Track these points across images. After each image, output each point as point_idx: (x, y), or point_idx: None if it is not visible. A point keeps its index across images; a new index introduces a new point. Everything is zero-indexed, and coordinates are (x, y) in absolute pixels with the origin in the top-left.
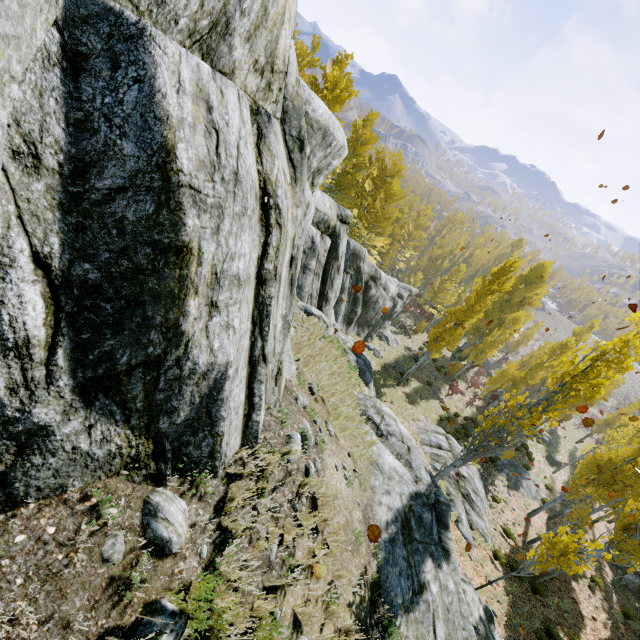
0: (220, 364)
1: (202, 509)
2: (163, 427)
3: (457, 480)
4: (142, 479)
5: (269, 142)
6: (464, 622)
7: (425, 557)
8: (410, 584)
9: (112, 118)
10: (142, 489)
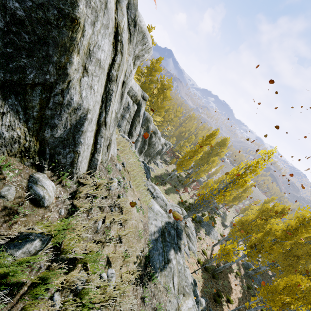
0: (84, 108)
1: (63, 192)
2: (47, 136)
3: (184, 227)
4: (30, 164)
5: (122, 6)
6: (186, 279)
7: (171, 248)
8: (163, 259)
9: None
10: (29, 170)
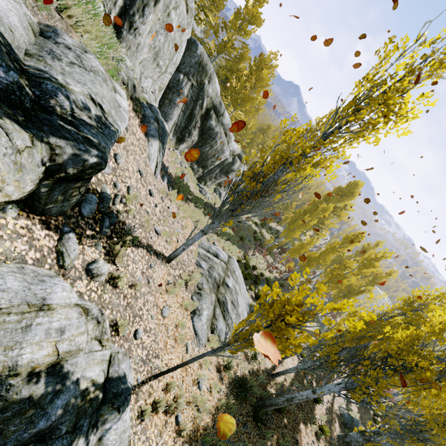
0: None
1: None
2: None
3: (218, 284)
4: None
5: None
6: None
7: None
8: None
9: None
10: None
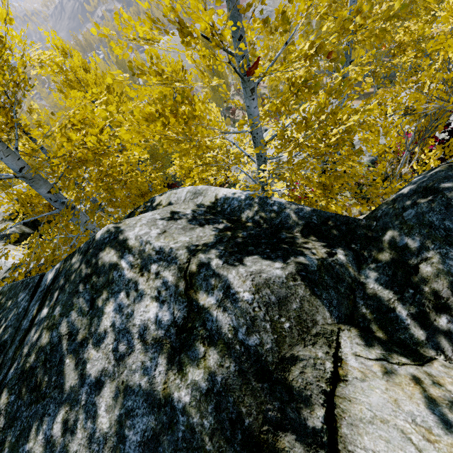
0: None
1: None
2: None
3: None
4: None
5: None
6: None
7: None
8: None
9: None
10: None
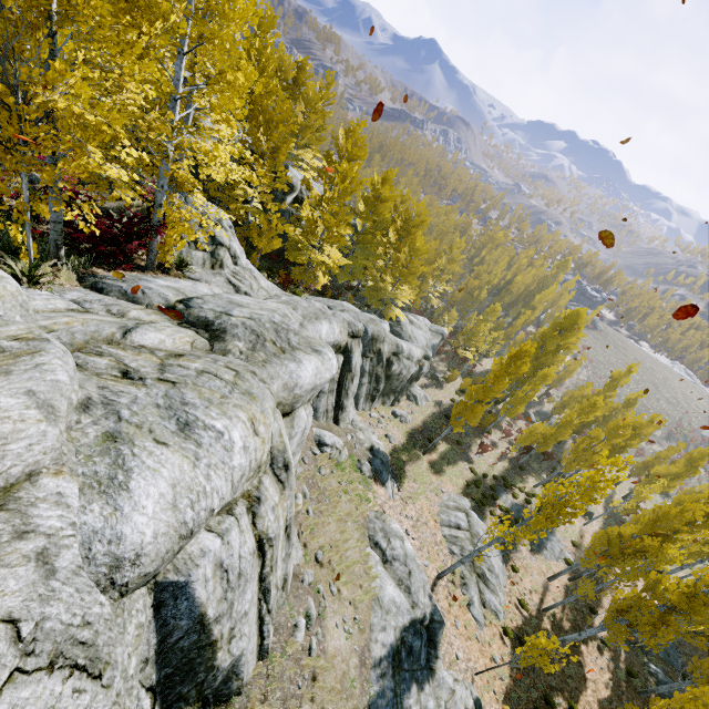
0: (238, 654)
1: None
2: (207, 692)
3: (473, 561)
4: None
5: (260, 513)
6: None
7: (410, 684)
8: None
9: (176, 616)
10: None
